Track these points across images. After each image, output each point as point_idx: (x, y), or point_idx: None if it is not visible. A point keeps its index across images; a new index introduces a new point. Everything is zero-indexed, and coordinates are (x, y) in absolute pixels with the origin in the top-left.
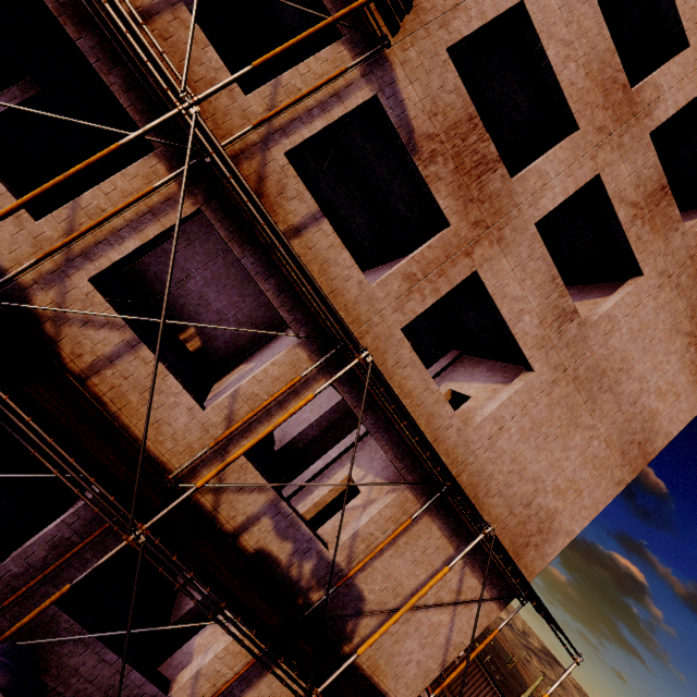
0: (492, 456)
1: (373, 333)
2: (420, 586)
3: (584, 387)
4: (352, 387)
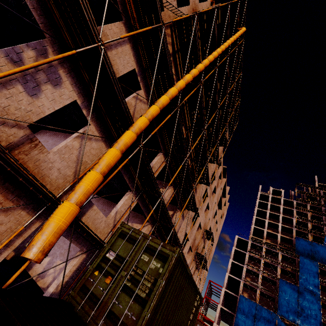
0: None
1: None
2: None
3: (203, 278)
4: None
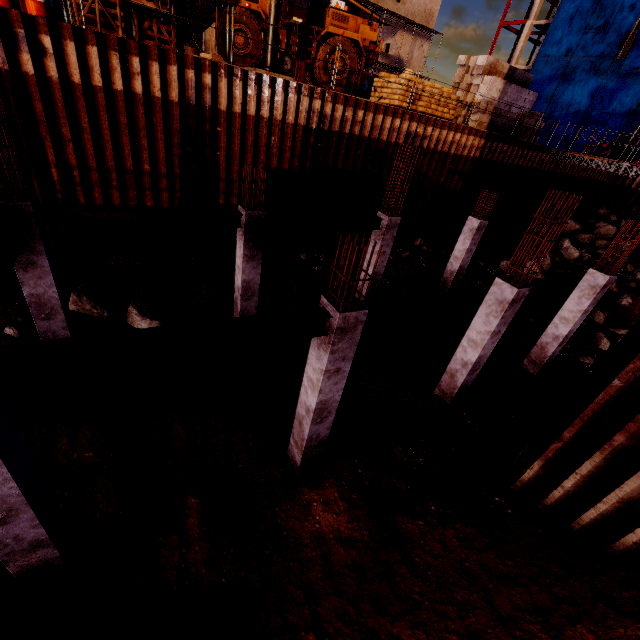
0: (413, 7)
1: (380, 2)
2: (411, 50)
3: None
4: (382, 18)
